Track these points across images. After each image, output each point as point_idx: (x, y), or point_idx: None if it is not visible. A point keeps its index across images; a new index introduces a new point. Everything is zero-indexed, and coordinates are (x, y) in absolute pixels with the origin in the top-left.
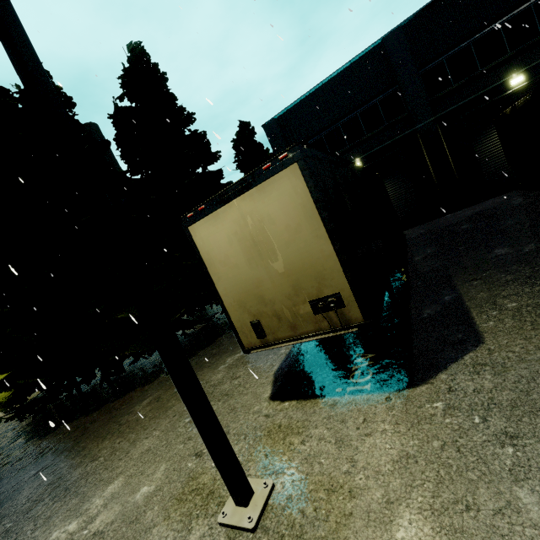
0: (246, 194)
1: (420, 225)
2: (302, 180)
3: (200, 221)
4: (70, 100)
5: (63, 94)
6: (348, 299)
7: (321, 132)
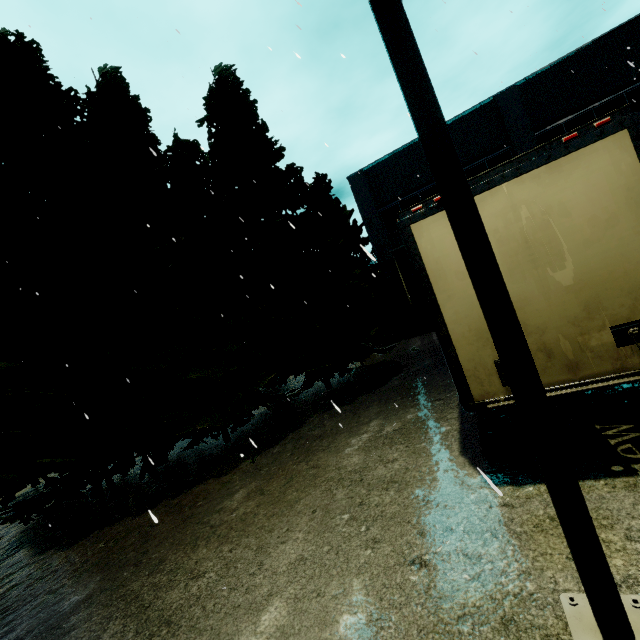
0: (527, 175)
1: None
2: (632, 153)
3: (434, 216)
4: (146, 114)
5: (138, 106)
6: None
7: (418, 189)
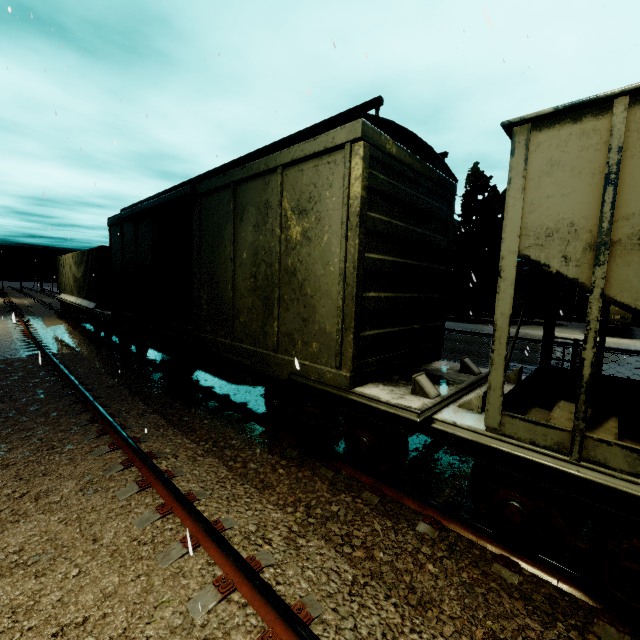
0: None
1: (639, 327)
2: None
3: None
4: None
5: None
6: (629, 319)
7: None
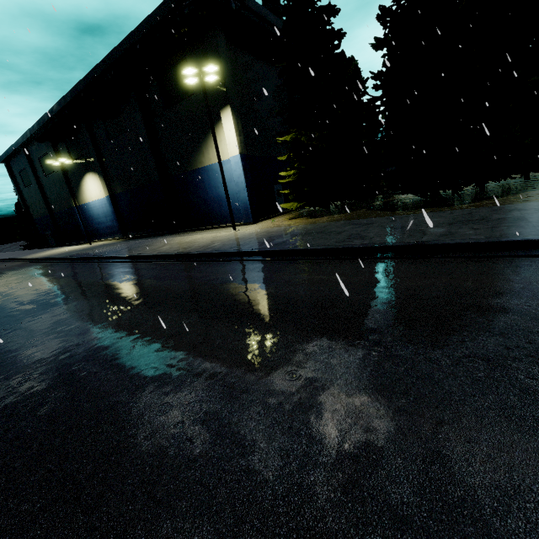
0: None
1: None
2: None
3: None
4: None
5: None
6: None
7: None
